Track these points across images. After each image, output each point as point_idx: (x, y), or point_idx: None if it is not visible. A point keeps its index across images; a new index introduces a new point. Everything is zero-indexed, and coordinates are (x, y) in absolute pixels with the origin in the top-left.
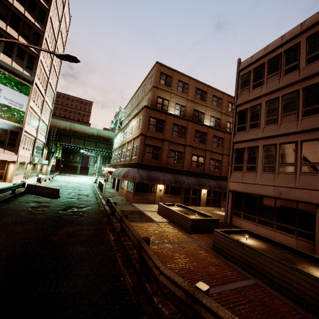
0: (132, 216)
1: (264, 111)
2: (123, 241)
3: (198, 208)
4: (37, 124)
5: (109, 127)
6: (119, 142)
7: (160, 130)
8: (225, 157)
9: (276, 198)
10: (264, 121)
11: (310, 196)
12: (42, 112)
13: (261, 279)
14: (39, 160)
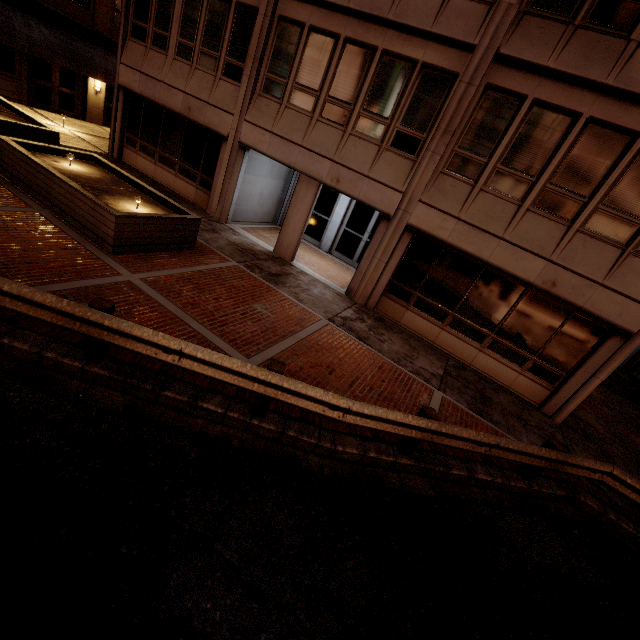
0: None
1: None
2: None
3: (76, 122)
4: None
5: None
6: None
7: None
8: None
9: (187, 118)
10: None
11: (220, 121)
12: None
13: (53, 211)
14: None
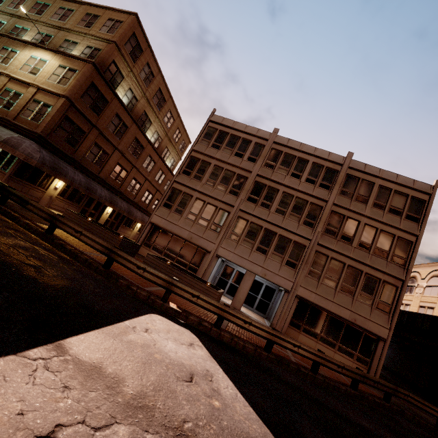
0: (31, 215)
1: (210, 172)
2: (62, 245)
3: None
4: None
5: None
6: None
7: (97, 111)
8: (147, 183)
9: (187, 240)
10: (207, 179)
11: (207, 245)
12: None
13: None
14: None
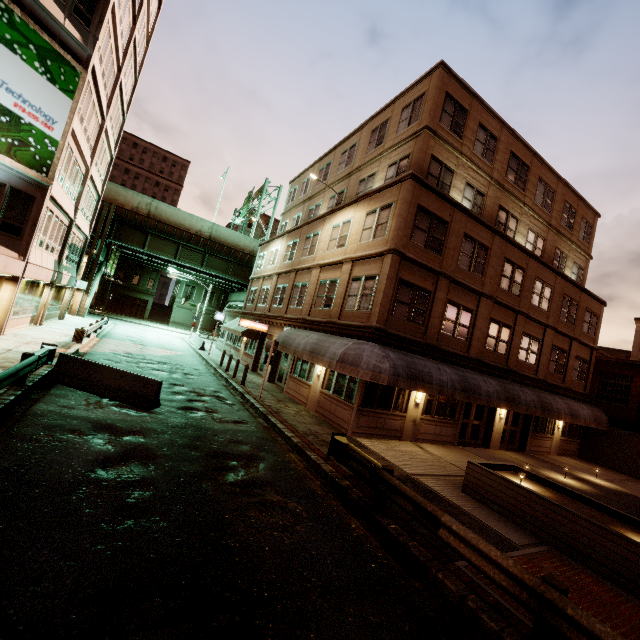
0: None
1: None
2: None
3: (495, 455)
4: (79, 187)
5: (258, 221)
6: (282, 261)
7: (436, 248)
8: (549, 334)
9: None
10: None
11: None
12: (94, 157)
13: None
14: (70, 278)
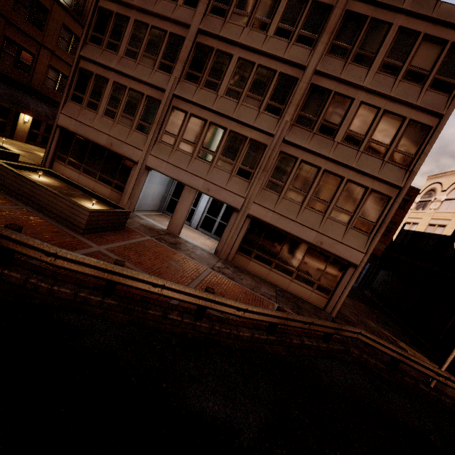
0: None
1: (129, 34)
2: None
3: (7, 140)
4: None
5: None
6: None
7: None
8: None
9: (108, 149)
10: (125, 48)
11: (133, 153)
12: None
13: (33, 207)
14: None
